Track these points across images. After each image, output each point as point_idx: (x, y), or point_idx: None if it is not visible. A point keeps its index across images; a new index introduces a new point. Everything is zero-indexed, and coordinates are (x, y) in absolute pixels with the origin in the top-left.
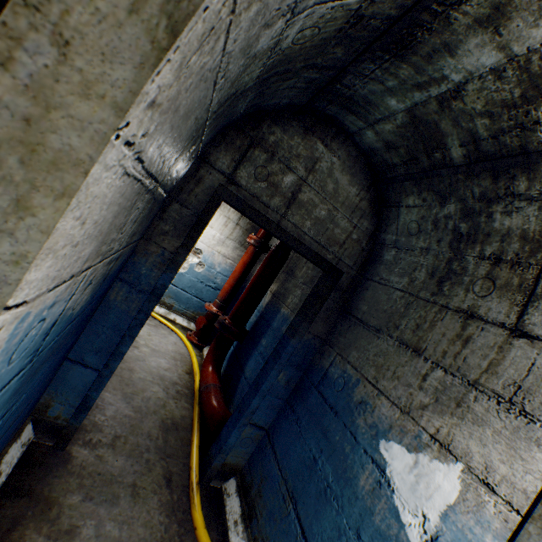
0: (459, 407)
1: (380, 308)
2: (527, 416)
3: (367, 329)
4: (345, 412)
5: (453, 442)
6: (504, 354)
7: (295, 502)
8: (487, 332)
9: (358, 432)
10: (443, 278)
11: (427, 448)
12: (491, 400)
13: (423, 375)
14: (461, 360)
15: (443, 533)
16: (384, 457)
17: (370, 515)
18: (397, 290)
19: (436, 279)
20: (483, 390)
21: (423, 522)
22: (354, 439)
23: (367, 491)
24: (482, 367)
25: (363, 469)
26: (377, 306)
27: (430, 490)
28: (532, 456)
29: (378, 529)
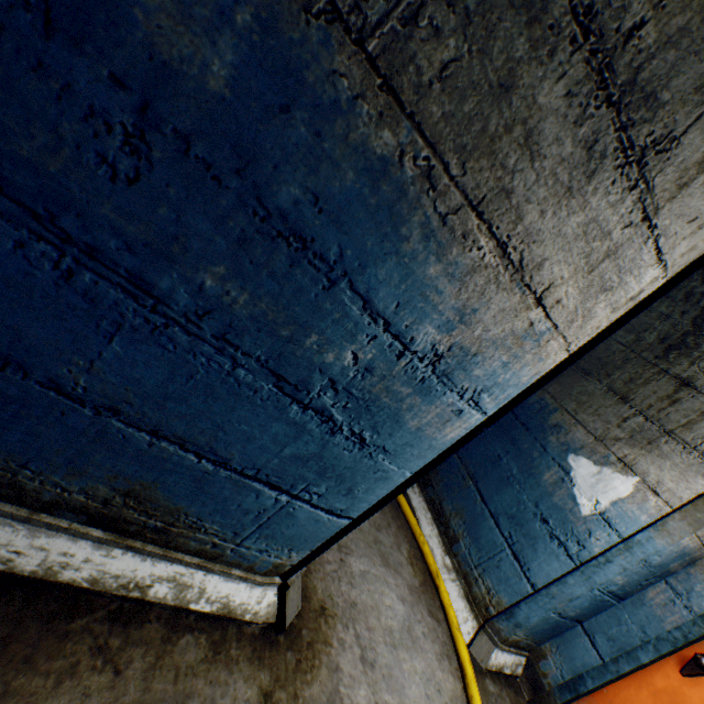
0: (649, 445)
1: (594, 355)
2: (702, 459)
3: (574, 369)
4: (537, 430)
5: (636, 465)
6: (703, 418)
7: (475, 481)
8: (695, 400)
9: (548, 446)
10: (672, 346)
11: (612, 465)
12: (678, 445)
13: (623, 418)
14: (664, 414)
15: (609, 511)
16: (571, 465)
17: (549, 496)
18: (619, 343)
19: (665, 345)
20: (675, 438)
21: (595, 504)
22: (543, 449)
23: (549, 483)
24: (680, 422)
25: (549, 470)
26: (591, 352)
27: (606, 489)
28: (695, 481)
29: (555, 504)
